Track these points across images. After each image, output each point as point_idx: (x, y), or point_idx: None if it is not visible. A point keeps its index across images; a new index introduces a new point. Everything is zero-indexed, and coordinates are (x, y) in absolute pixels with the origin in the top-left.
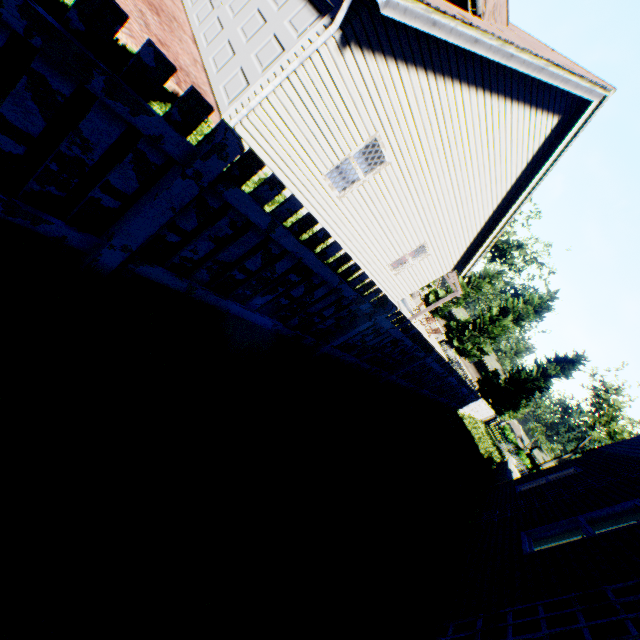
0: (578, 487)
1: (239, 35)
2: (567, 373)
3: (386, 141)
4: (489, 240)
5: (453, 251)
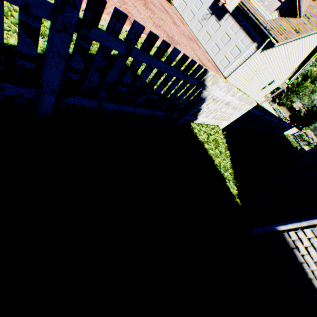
0: None
1: (219, 42)
2: None
3: (267, 62)
4: (300, 70)
5: (284, 77)
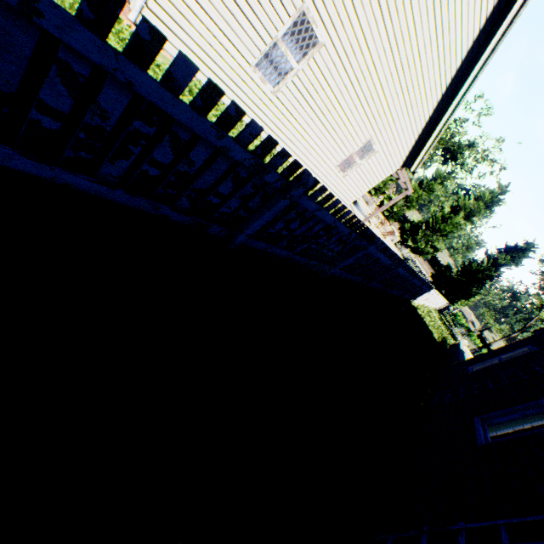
0: (536, 367)
1: None
2: (517, 261)
3: (316, 14)
4: (438, 129)
5: (401, 146)
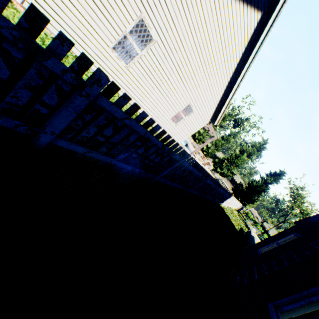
0: (305, 251)
1: None
2: (277, 181)
3: (150, 22)
4: (228, 101)
5: (208, 109)
